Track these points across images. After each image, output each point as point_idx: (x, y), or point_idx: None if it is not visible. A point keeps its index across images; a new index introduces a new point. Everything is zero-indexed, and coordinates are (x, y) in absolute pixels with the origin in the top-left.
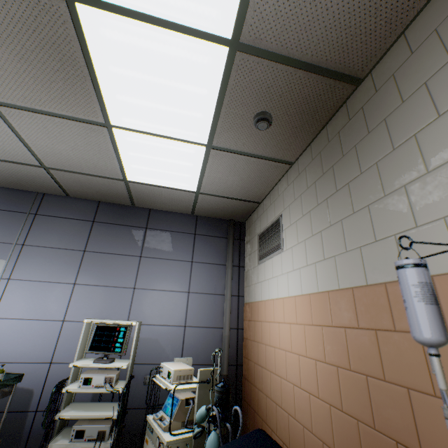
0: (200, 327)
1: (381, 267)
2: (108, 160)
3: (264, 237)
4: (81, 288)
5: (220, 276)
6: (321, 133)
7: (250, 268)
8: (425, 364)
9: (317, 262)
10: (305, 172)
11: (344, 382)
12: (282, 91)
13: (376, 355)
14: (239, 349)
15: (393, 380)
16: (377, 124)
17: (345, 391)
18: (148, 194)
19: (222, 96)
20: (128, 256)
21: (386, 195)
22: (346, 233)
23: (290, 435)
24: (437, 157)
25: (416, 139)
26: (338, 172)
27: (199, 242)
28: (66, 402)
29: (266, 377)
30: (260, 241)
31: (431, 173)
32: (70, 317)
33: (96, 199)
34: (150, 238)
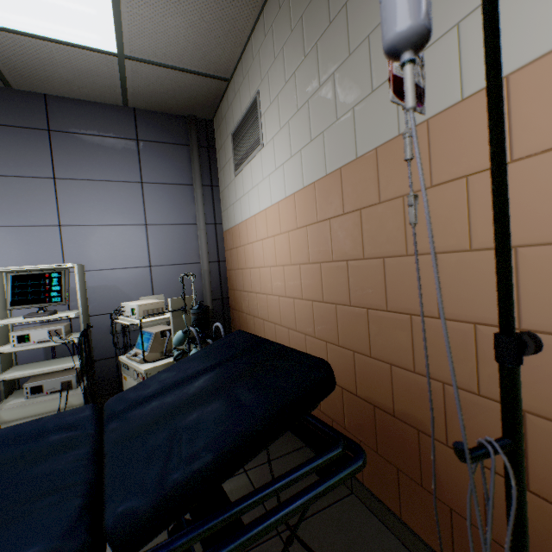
0: (171, 265)
1: (374, 129)
2: None
3: (239, 135)
4: None
5: (188, 201)
6: None
7: (226, 186)
8: (403, 228)
9: (303, 148)
10: (288, 2)
11: (326, 276)
12: None
13: (359, 236)
14: (223, 283)
15: (371, 256)
16: None
17: (327, 283)
18: (27, 58)
19: None
20: (32, 179)
21: None
22: (338, 92)
23: (277, 340)
24: None
25: None
26: None
27: (148, 153)
28: (5, 366)
29: (253, 300)
30: (234, 144)
31: None
32: None
33: None
34: (62, 148)
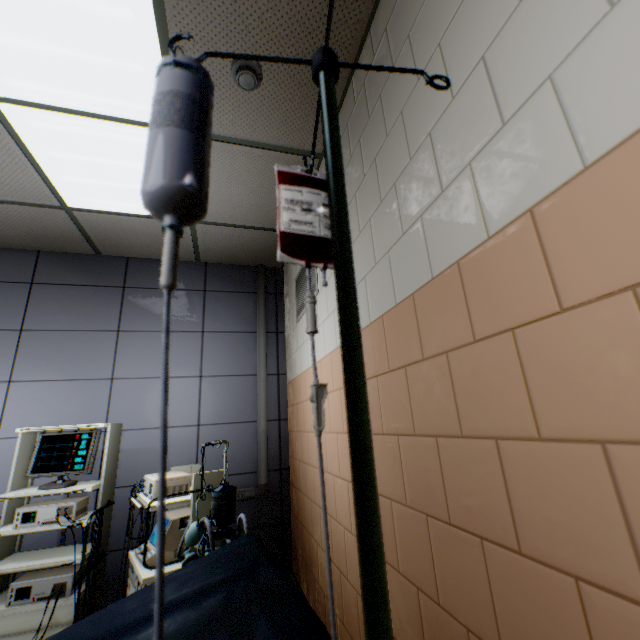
0: (222, 423)
1: (409, 272)
2: (18, 170)
3: (301, 281)
4: (22, 387)
5: (249, 349)
6: (347, 93)
7: (290, 332)
8: (452, 395)
9: None
10: None
11: (378, 453)
12: (261, 9)
13: (407, 402)
14: (284, 448)
15: (422, 431)
16: (402, 48)
17: (379, 465)
18: (114, 230)
19: (163, 24)
20: (97, 332)
21: (412, 158)
22: (375, 237)
23: (333, 543)
24: (463, 67)
25: (441, 50)
26: (365, 147)
27: (213, 302)
28: (2, 553)
29: (310, 476)
30: (297, 289)
31: (457, 97)
32: (7, 432)
33: (32, 248)
34: (132, 302)
